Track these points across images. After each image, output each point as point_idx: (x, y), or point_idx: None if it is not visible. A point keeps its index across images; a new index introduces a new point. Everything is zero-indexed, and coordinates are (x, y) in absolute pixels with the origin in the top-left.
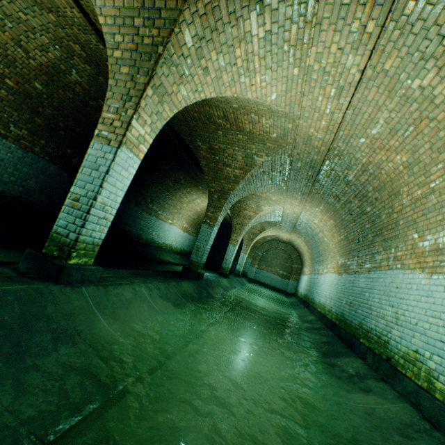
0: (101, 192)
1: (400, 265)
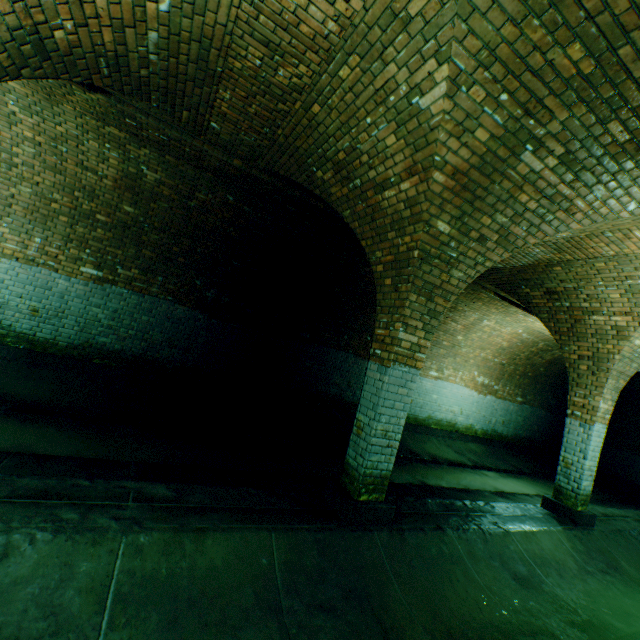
0: None
1: None
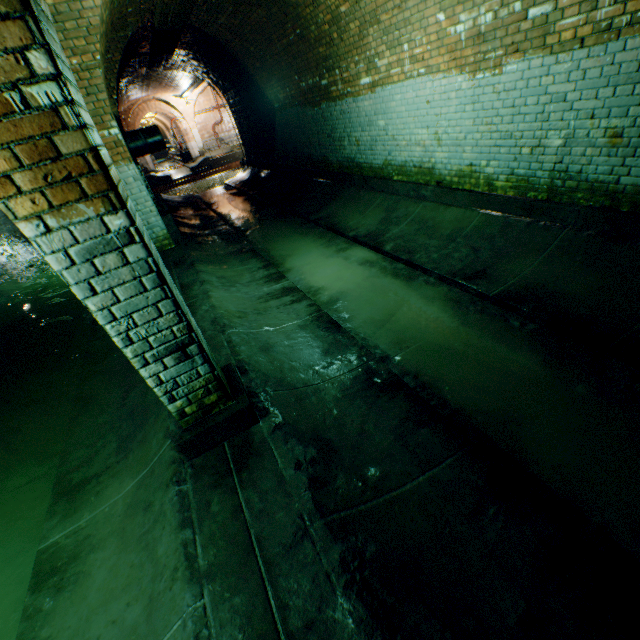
0: None
1: None
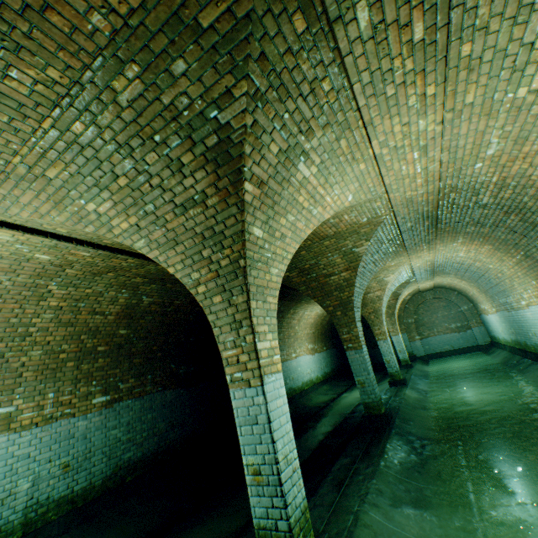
0: (276, 448)
1: None
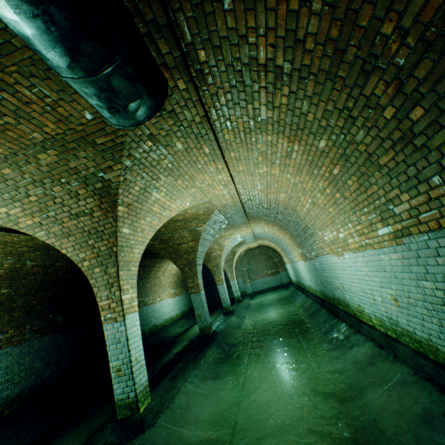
0: (131, 354)
1: (325, 252)
